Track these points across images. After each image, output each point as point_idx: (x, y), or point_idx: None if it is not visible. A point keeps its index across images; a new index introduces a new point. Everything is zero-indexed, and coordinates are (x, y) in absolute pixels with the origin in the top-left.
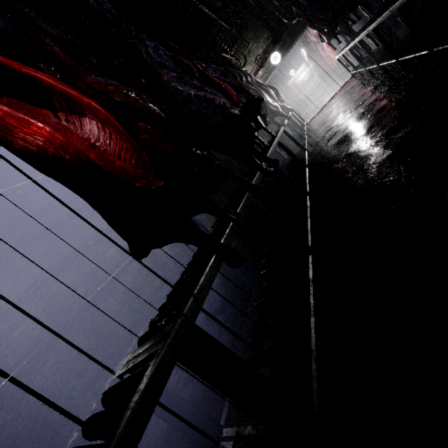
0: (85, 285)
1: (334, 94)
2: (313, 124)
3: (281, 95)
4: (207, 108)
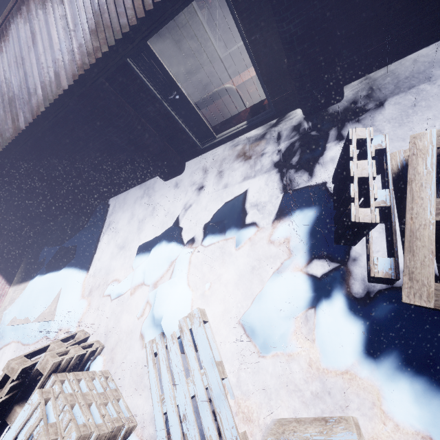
0: None
1: None
2: None
3: None
4: None
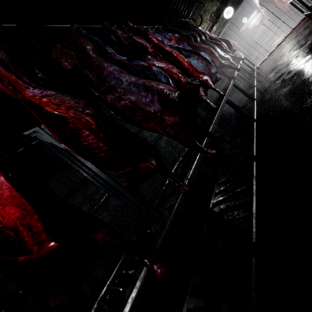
0: (88, 203)
1: (285, 37)
2: (263, 68)
3: (233, 43)
4: (146, 96)
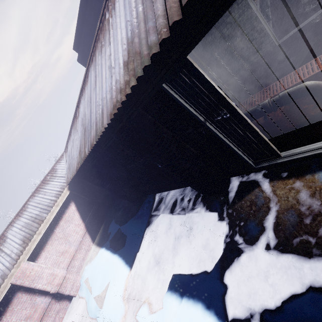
0: None
1: None
2: None
3: None
4: None
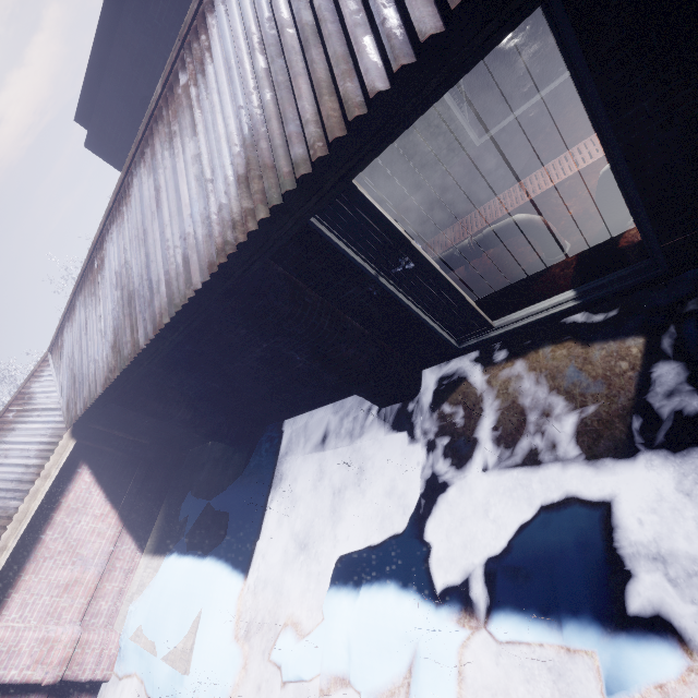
0: None
1: None
2: None
3: None
4: None
